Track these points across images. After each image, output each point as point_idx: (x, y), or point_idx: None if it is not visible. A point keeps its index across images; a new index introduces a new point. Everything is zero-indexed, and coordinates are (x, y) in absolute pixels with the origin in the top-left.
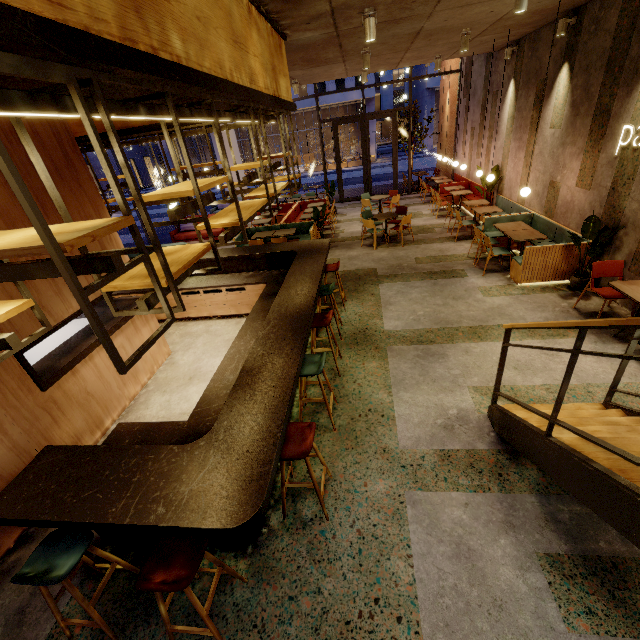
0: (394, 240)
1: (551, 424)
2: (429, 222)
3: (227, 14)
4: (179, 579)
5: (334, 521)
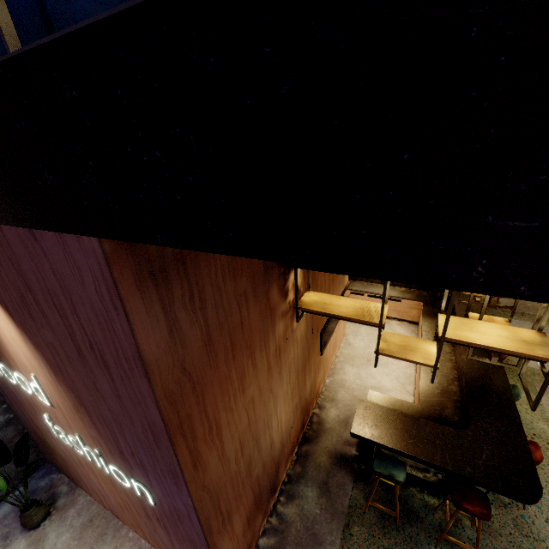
0: None
1: None
2: None
3: None
4: (483, 514)
5: (529, 512)
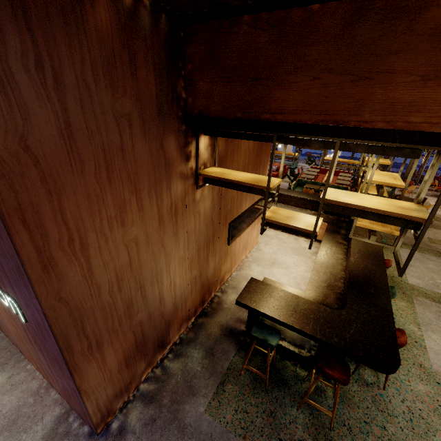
0: None
1: None
2: (437, 212)
3: None
4: (342, 379)
5: (388, 392)
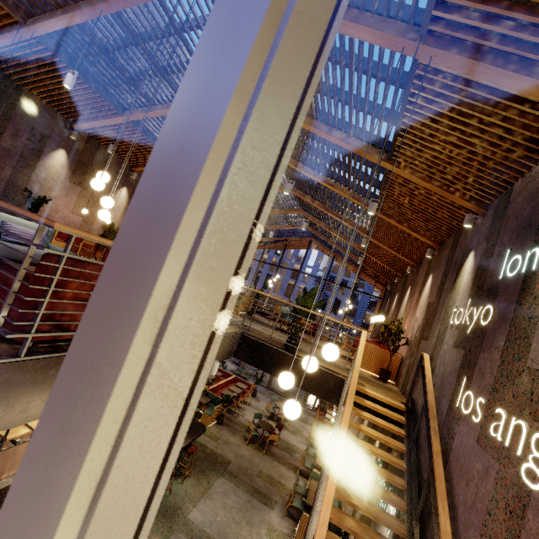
0: (264, 445)
1: None
2: (299, 444)
3: None
4: None
5: None
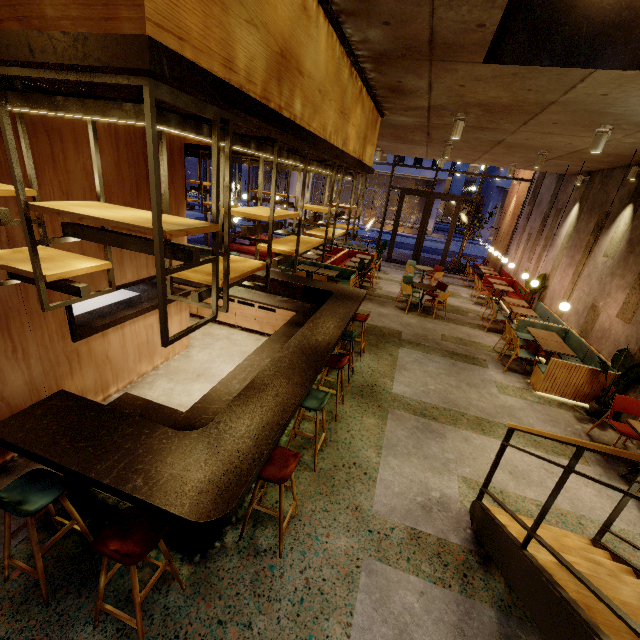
0: (426, 311)
1: (529, 536)
2: (465, 305)
3: (342, 91)
4: (131, 554)
5: (286, 560)
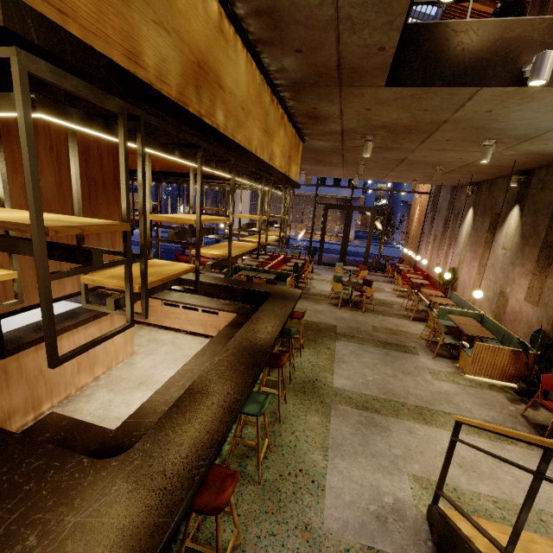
0: (357, 305)
1: None
2: (389, 298)
3: (265, 113)
4: None
5: None
